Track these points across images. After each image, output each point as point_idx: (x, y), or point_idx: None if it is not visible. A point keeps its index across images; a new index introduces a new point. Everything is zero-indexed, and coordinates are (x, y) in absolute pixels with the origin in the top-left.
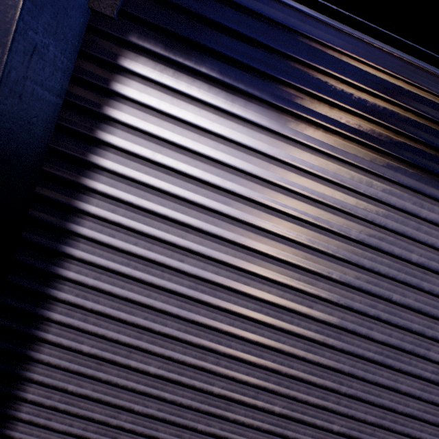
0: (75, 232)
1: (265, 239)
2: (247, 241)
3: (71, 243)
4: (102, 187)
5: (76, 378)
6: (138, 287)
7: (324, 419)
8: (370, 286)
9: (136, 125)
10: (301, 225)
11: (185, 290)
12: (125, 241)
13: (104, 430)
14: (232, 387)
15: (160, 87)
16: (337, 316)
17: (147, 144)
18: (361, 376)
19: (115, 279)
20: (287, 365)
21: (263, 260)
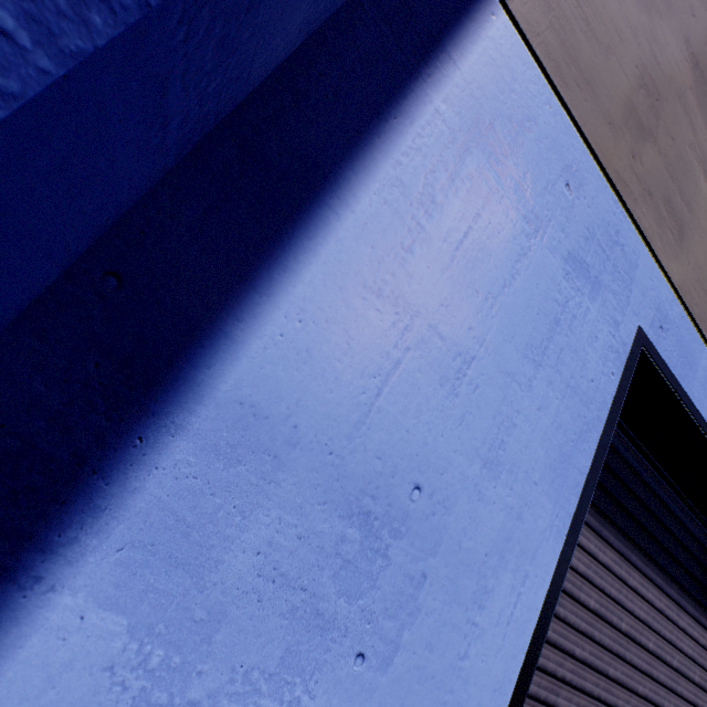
0: None
1: (608, 658)
2: (598, 663)
3: None
4: None
5: None
6: None
7: None
8: (655, 696)
9: None
10: (627, 641)
11: None
12: None
13: None
14: None
15: None
16: None
17: None
18: None
19: None
20: None
21: (605, 682)
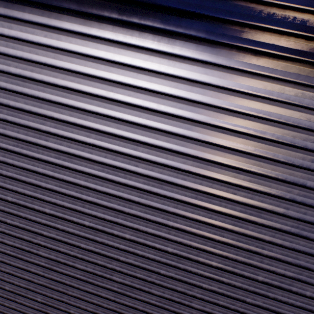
0: None
1: (95, 119)
2: (84, 122)
3: None
4: None
5: (9, 216)
6: (27, 160)
7: (161, 243)
8: (178, 147)
9: None
10: (118, 105)
11: (53, 160)
12: (12, 131)
13: (31, 245)
14: (96, 222)
15: (4, 18)
16: (157, 171)
17: (7, 62)
18: (183, 215)
19: (13, 156)
20: (128, 207)
21: (97, 134)
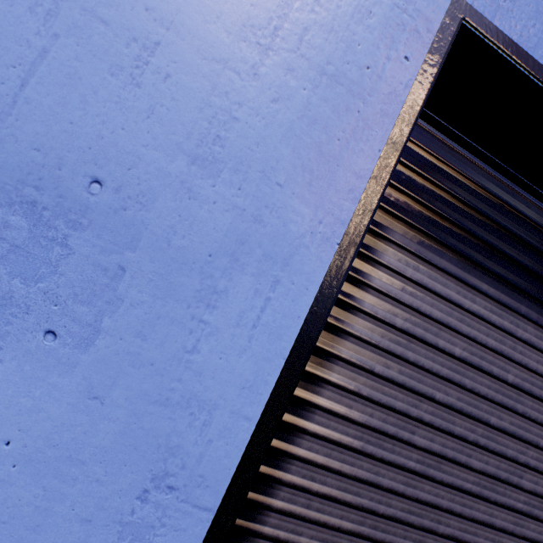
0: (311, 403)
1: (488, 408)
2: (473, 411)
3: (306, 415)
4: (346, 353)
5: None
6: (368, 463)
7: None
8: None
9: (386, 291)
10: (518, 394)
11: (412, 464)
12: (361, 412)
13: None
14: None
15: (412, 255)
16: (542, 485)
17: (393, 310)
18: None
19: (346, 455)
20: (497, 542)
21: (484, 429)
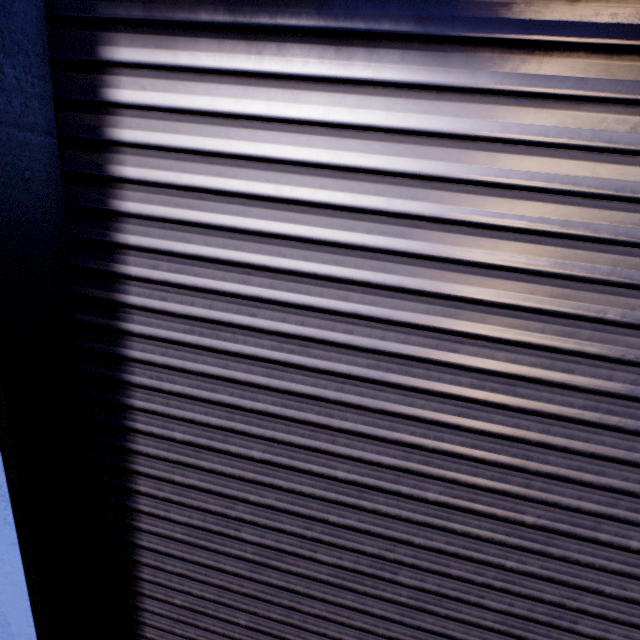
0: (124, 304)
1: (360, 260)
2: (335, 270)
3: (125, 317)
4: (134, 240)
5: (179, 468)
6: (212, 357)
7: (508, 508)
8: (557, 302)
9: (144, 142)
10: (413, 226)
11: (268, 353)
12: (180, 303)
13: (225, 522)
14: (361, 471)
15: (156, 72)
16: (504, 359)
17: (165, 164)
18: (563, 446)
19: (184, 352)
20: (434, 438)
21: (364, 293)
